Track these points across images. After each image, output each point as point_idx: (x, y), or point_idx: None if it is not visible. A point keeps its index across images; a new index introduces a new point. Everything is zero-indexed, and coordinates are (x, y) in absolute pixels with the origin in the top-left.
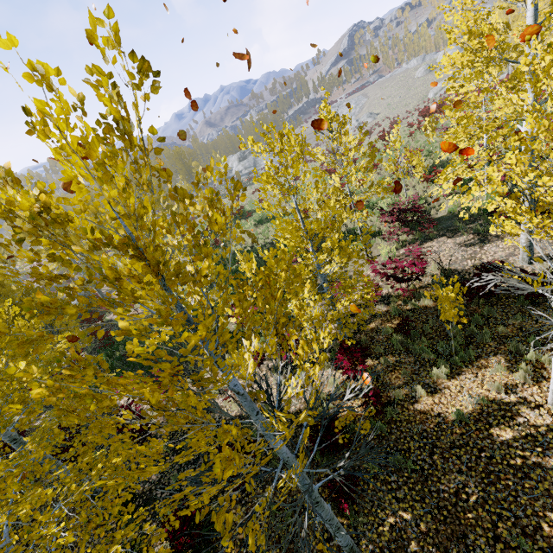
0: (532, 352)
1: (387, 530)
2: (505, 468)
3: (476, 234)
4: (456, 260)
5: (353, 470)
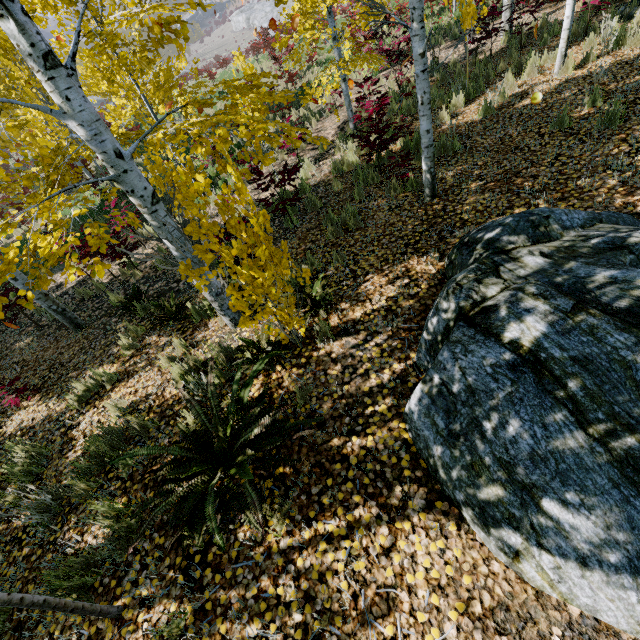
0: (534, 58)
1: (450, 179)
2: (535, 112)
3: (453, 40)
4: (441, 58)
5: (408, 151)
